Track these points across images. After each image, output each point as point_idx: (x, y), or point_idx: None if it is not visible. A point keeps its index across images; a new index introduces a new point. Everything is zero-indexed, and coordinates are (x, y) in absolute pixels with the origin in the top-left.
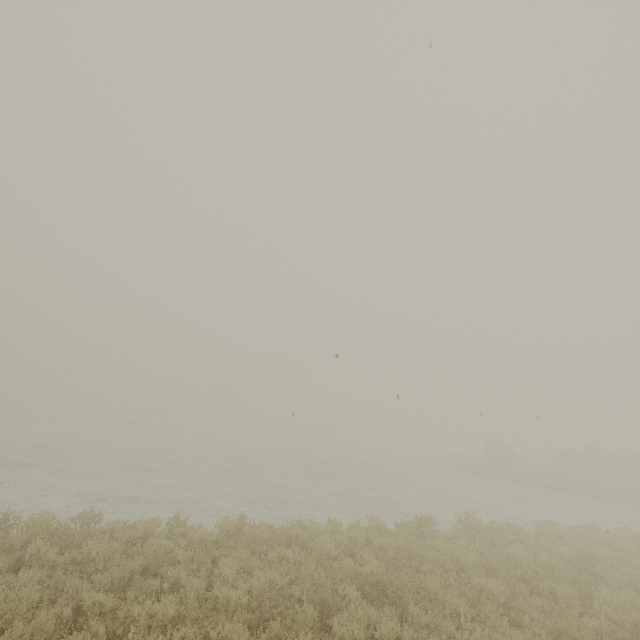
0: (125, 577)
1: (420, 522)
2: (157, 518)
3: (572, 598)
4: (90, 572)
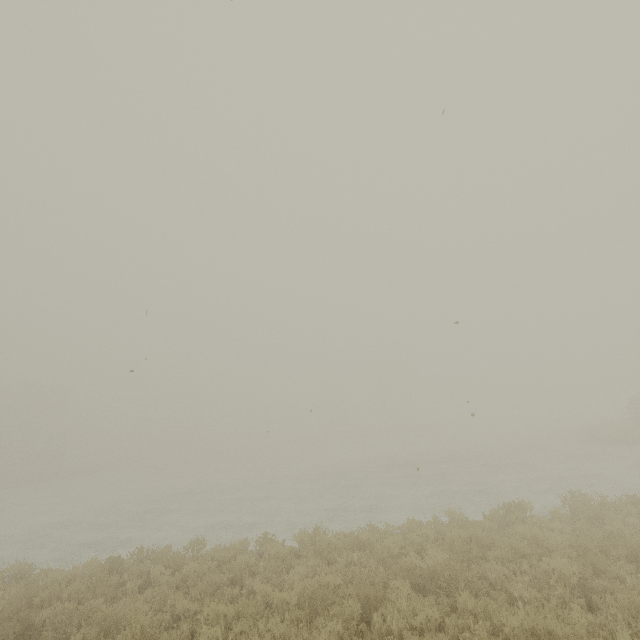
0: (209, 587)
1: (509, 509)
2: (246, 538)
3: None
4: (190, 587)
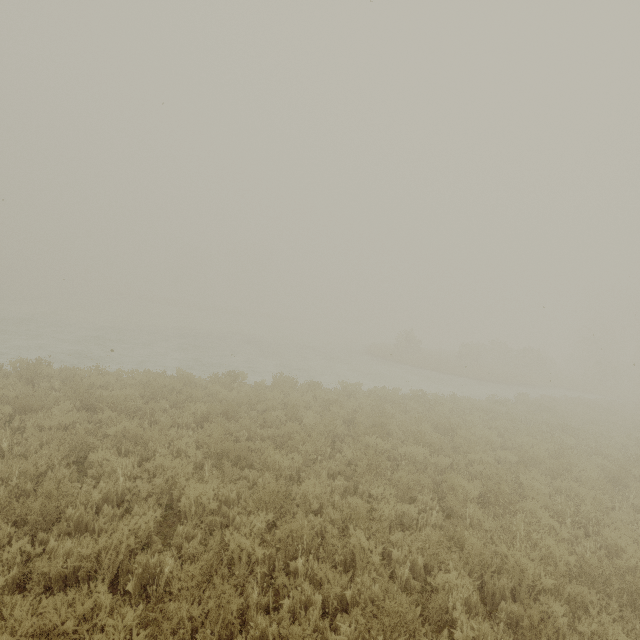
0: None
1: (229, 376)
2: None
3: (273, 419)
4: None
